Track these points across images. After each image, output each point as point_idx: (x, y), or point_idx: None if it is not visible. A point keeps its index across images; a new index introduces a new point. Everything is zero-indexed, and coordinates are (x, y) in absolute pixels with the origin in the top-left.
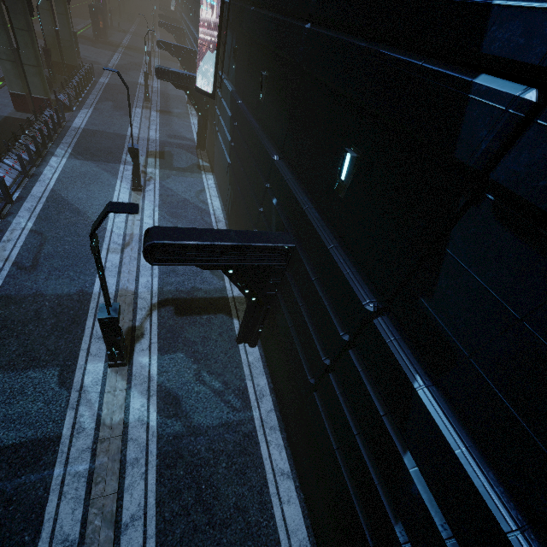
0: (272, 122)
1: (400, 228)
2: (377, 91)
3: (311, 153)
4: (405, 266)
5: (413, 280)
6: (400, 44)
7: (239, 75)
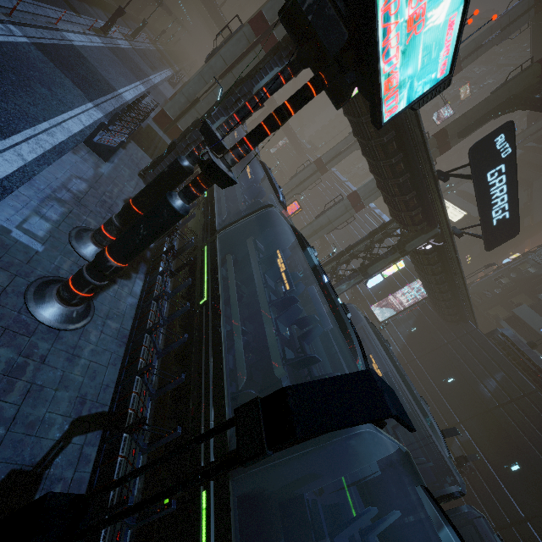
0: (454, 401)
1: (537, 500)
2: (535, 462)
3: (489, 443)
4: (538, 511)
5: (541, 517)
6: (541, 455)
7: (416, 343)
